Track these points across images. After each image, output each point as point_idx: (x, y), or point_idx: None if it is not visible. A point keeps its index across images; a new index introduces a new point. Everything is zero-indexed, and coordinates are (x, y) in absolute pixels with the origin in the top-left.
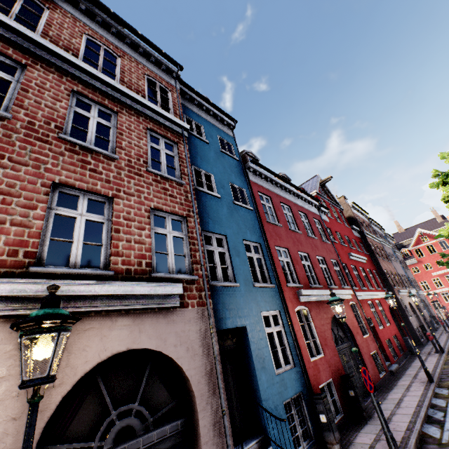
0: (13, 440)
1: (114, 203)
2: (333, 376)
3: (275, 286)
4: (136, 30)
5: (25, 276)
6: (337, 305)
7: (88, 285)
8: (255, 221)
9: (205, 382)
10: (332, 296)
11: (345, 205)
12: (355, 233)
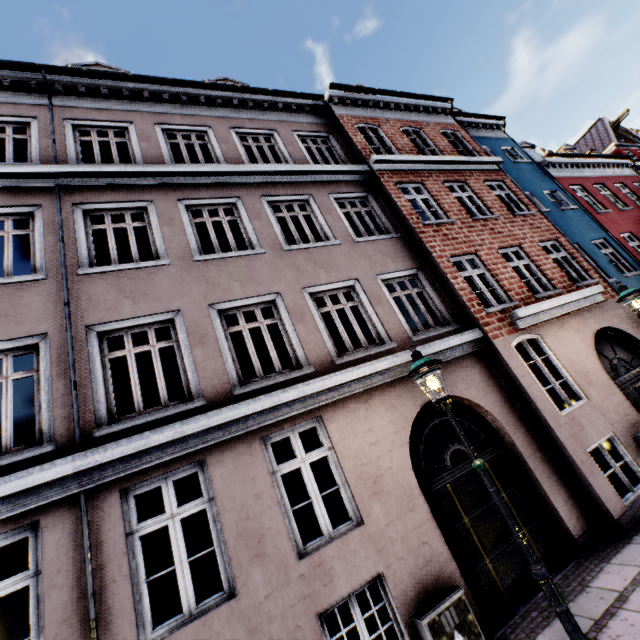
0: (594, 365)
1: (523, 249)
2: None
3: None
4: (415, 94)
5: (536, 301)
6: None
7: (566, 297)
8: (586, 218)
9: None
10: None
11: None
12: None
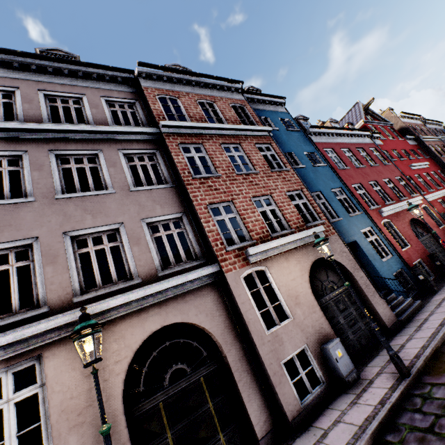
0: (305, 289)
1: (273, 197)
2: (421, 257)
3: (362, 212)
4: (212, 76)
5: (271, 239)
6: (414, 210)
7: (293, 236)
8: (331, 173)
9: (352, 266)
10: (409, 205)
11: (393, 119)
12: (410, 142)
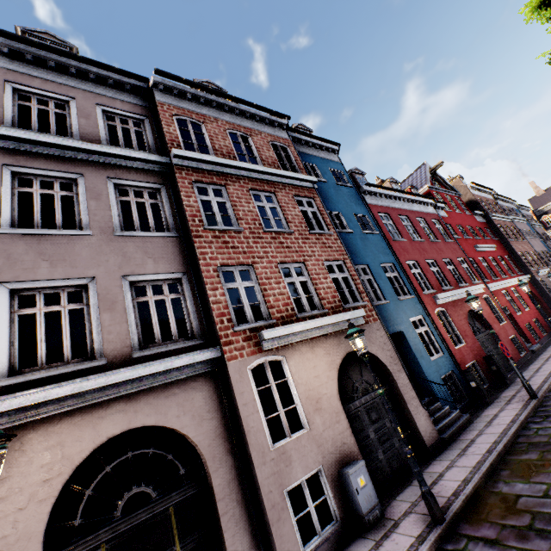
0: (330, 390)
1: (306, 266)
2: (476, 358)
3: (414, 296)
4: (252, 103)
5: (297, 320)
6: (473, 302)
7: (325, 320)
8: (383, 243)
9: (393, 364)
10: (468, 296)
11: (462, 188)
12: (478, 219)
